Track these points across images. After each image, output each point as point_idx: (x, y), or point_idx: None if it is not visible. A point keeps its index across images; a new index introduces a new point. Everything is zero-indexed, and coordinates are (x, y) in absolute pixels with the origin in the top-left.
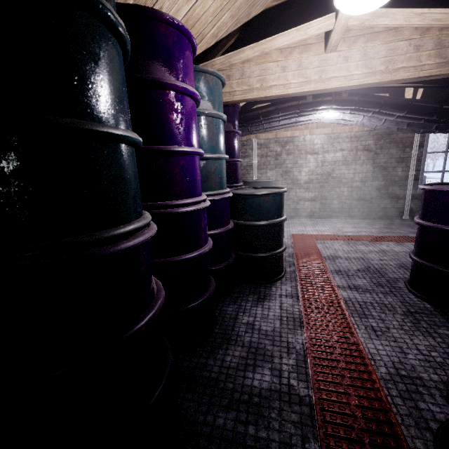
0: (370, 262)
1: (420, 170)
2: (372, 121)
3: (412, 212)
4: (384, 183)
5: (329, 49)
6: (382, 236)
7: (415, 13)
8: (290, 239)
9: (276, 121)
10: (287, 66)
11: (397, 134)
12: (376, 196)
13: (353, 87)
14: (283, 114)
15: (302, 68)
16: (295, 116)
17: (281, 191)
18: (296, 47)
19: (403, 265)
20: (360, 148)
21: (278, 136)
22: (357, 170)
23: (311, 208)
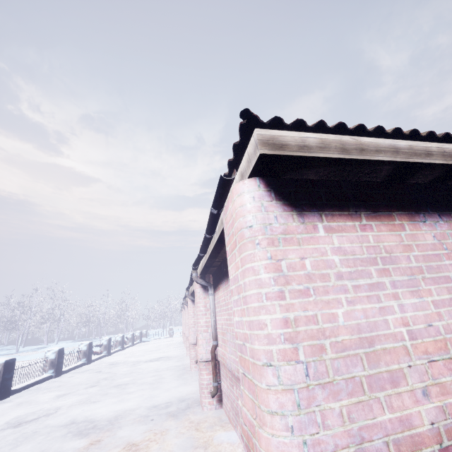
0: None
1: None
2: None
3: None
4: None
5: None
6: None
7: None
8: None
9: None
10: None
11: None
12: None
13: None
14: None
15: None
16: None
17: None
18: None
19: None
20: None
21: None
22: None
23: None
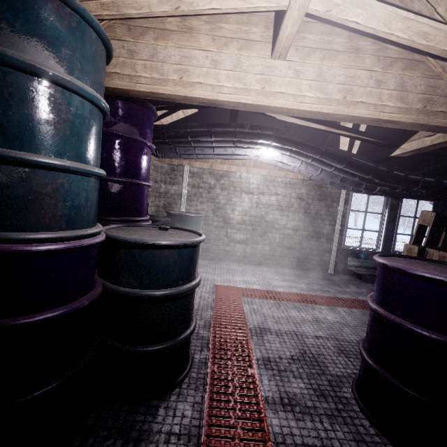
0: (305, 342)
1: (345, 226)
2: (309, 169)
3: (337, 267)
4: (314, 234)
5: (277, 51)
6: (312, 295)
7: (399, 15)
8: (212, 294)
9: (208, 147)
10: (221, 62)
11: (327, 188)
12: (306, 247)
13: (303, 113)
14: (216, 140)
15: (240, 69)
16: (231, 146)
17: (193, 242)
18: (234, 39)
19: (341, 348)
20: (293, 195)
21: (213, 167)
22: (290, 217)
23: (241, 252)
